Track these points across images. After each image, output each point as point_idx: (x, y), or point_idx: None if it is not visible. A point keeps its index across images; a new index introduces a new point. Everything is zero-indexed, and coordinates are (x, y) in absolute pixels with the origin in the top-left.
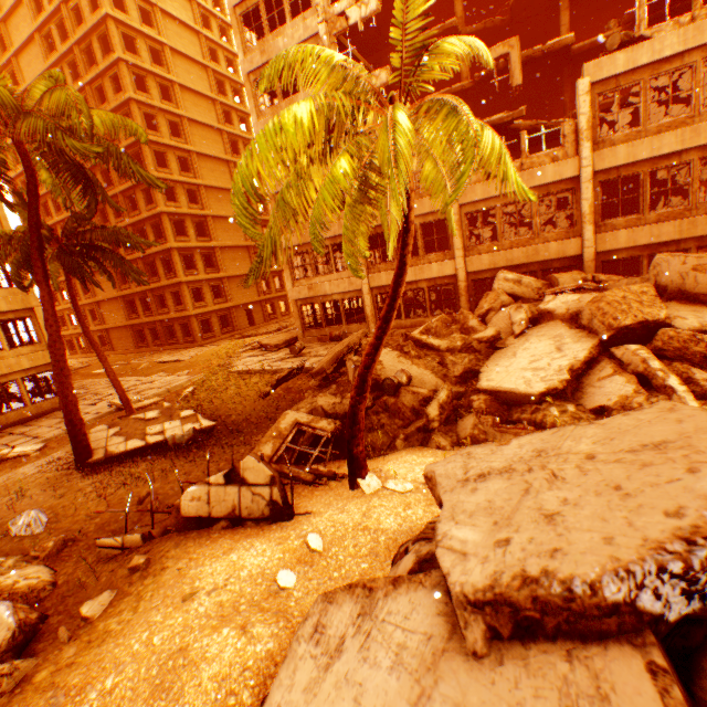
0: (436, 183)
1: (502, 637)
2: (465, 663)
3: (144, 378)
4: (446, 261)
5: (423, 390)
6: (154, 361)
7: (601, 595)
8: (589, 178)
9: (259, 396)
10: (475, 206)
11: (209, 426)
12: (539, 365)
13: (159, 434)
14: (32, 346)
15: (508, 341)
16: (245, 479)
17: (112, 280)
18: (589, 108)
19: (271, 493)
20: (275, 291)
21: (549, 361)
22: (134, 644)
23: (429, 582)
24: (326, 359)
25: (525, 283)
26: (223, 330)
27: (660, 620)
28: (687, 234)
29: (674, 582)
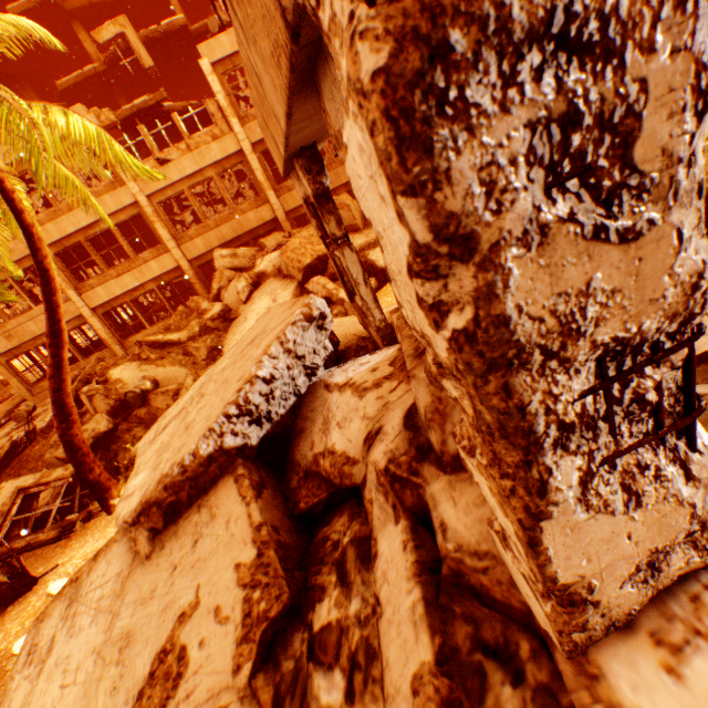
0: (63, 179)
1: (161, 531)
2: (143, 568)
3: None
4: (163, 255)
5: (173, 386)
6: None
7: (200, 456)
8: (251, 150)
9: None
10: (164, 193)
11: None
12: None
13: None
14: None
15: (241, 310)
16: None
17: None
18: (221, 87)
19: None
20: None
21: None
22: None
23: (121, 535)
24: None
25: (241, 254)
26: None
27: (248, 448)
28: (338, 184)
29: (243, 420)
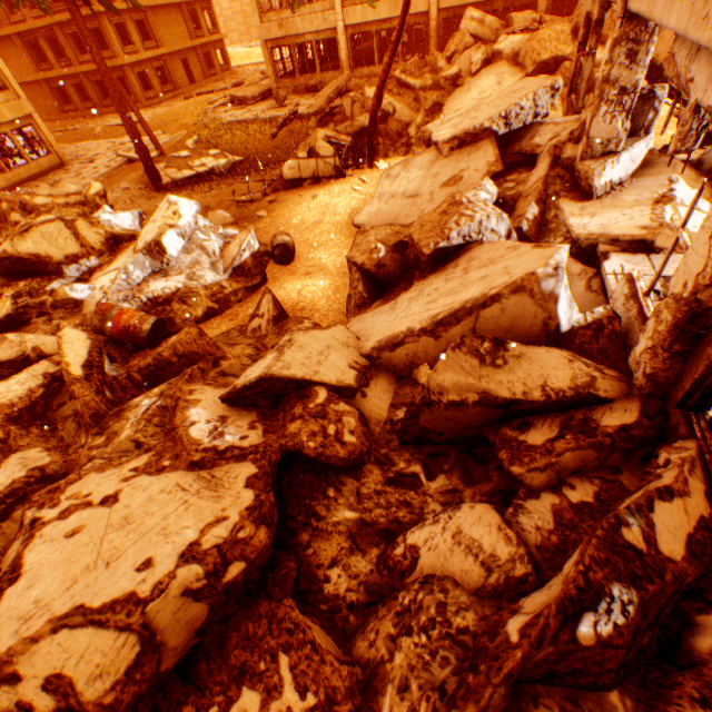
0: None
1: (453, 151)
2: (442, 161)
3: (115, 141)
4: None
5: (404, 119)
6: (106, 126)
7: (483, 127)
8: None
9: (267, 138)
10: None
11: (238, 162)
12: (484, 96)
13: (203, 167)
14: (3, 94)
15: (466, 81)
16: (319, 156)
17: (102, 4)
18: None
19: (334, 163)
20: (208, 33)
21: (491, 93)
22: (301, 210)
23: (429, 152)
24: (321, 102)
25: (487, 24)
26: (164, 89)
27: (496, 135)
28: None
29: (502, 122)
